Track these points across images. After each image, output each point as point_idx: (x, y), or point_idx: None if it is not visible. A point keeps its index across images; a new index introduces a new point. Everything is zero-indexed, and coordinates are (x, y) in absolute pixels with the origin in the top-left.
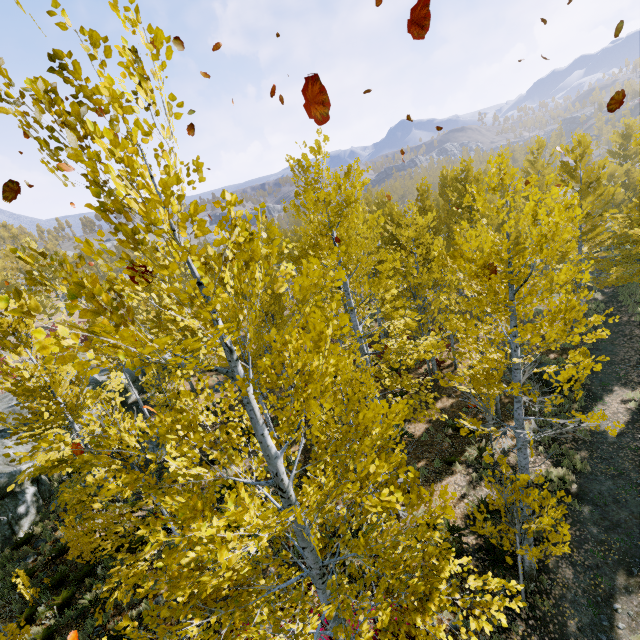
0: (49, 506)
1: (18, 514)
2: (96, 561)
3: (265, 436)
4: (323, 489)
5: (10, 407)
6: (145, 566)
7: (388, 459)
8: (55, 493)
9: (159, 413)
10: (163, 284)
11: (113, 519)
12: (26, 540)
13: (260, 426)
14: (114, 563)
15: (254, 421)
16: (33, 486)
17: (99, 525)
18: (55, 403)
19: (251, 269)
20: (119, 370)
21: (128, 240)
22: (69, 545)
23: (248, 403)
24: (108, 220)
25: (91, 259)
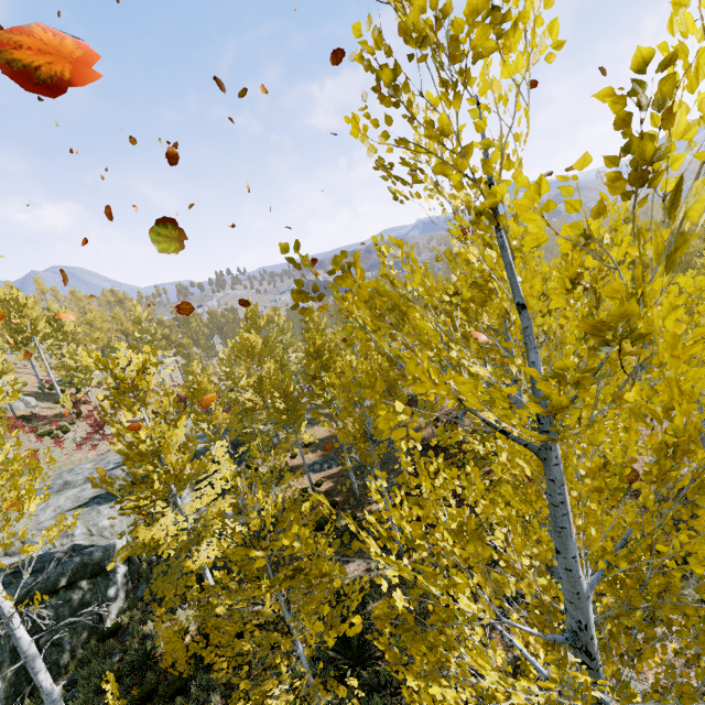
0: (137, 591)
1: (108, 597)
2: (188, 673)
3: (577, 560)
4: (608, 651)
5: (107, 471)
6: (269, 704)
7: (699, 610)
8: (144, 576)
9: (415, 505)
10: (428, 314)
11: (235, 630)
12: (113, 631)
13: (573, 542)
14: (237, 695)
15: (565, 533)
16: (124, 565)
17: (190, 624)
18: (164, 471)
19: (580, 291)
20: (218, 439)
21: (631, 175)
22: (164, 648)
23: (562, 503)
24: (623, 128)
25: (187, 323)
